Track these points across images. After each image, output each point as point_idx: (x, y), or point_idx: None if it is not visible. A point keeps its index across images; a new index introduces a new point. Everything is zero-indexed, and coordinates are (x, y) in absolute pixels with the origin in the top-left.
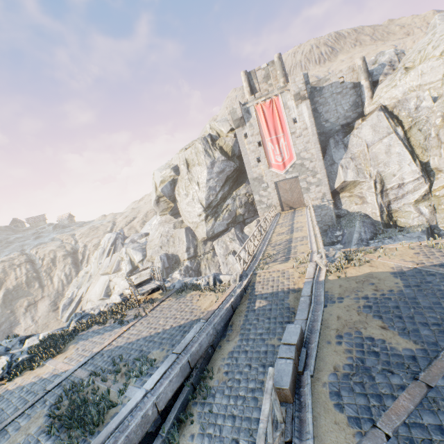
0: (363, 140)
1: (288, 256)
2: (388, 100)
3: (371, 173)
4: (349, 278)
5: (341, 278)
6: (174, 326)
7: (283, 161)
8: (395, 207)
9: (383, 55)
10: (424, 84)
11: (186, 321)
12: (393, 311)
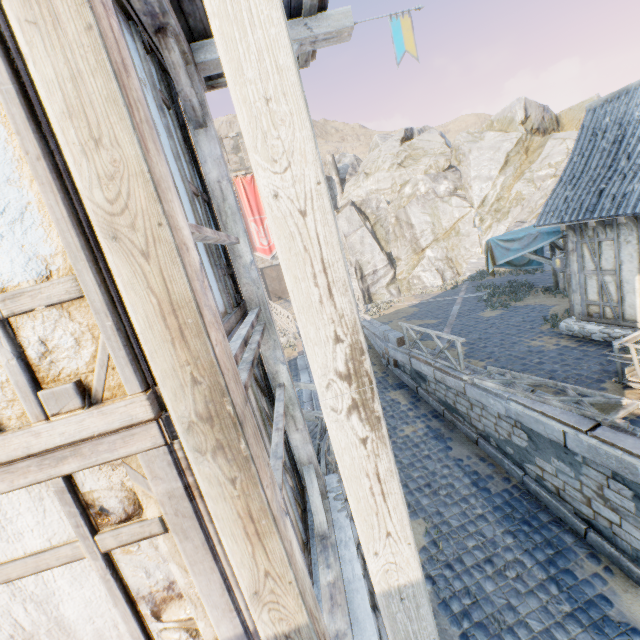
0: (341, 231)
1: None
2: (356, 197)
3: (351, 261)
4: (387, 314)
5: (382, 316)
6: None
7: (269, 245)
8: (373, 291)
9: (346, 157)
10: (380, 189)
11: None
12: (422, 316)
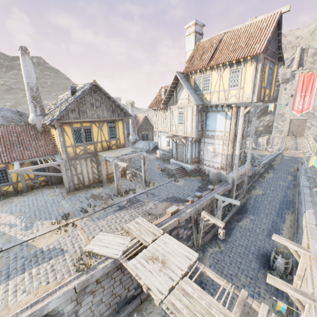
0: None
1: (297, 150)
2: None
3: None
4: None
5: None
6: (258, 154)
7: (302, 109)
8: None
9: None
10: None
11: (261, 154)
12: None
